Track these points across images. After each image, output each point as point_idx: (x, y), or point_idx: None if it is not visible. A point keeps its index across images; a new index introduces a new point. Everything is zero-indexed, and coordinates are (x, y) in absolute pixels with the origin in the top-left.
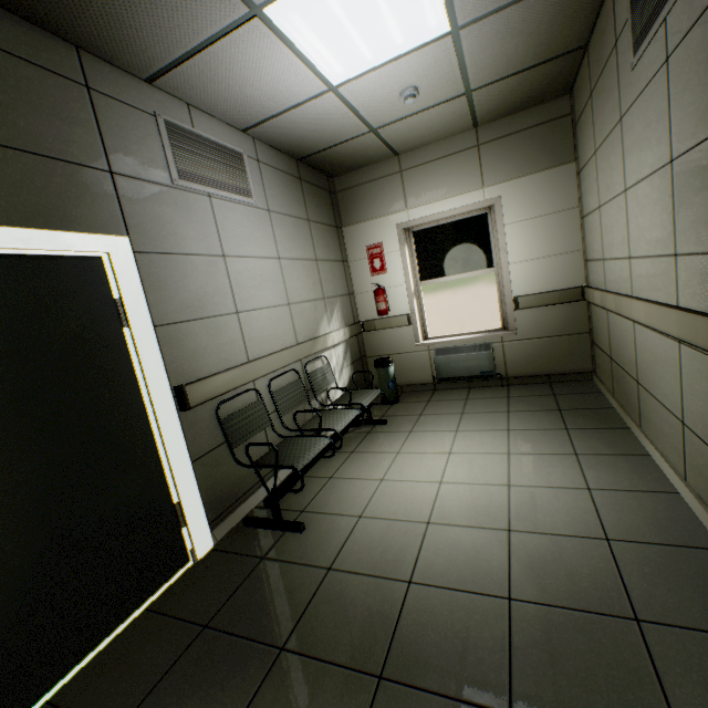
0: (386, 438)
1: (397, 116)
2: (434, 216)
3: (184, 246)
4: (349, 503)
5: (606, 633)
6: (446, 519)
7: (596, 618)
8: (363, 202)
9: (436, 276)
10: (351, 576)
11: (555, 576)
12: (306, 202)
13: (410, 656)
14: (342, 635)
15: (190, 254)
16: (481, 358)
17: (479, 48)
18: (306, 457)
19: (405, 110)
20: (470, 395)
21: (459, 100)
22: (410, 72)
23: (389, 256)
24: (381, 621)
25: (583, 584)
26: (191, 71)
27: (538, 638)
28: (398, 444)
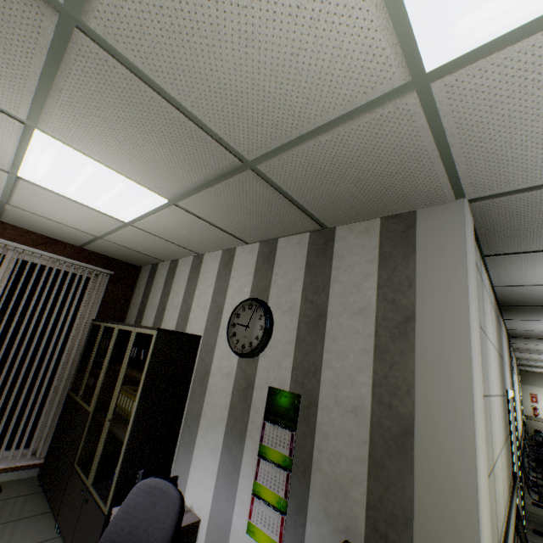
0: None
1: None
2: None
3: None
4: None
5: None
6: None
7: None
8: (530, 380)
9: None
10: None
11: None
12: None
13: None
14: None
15: None
16: None
17: None
18: None
19: None
20: None
21: None
22: None
23: (539, 399)
24: None
25: None
26: (527, 367)
27: None
28: None
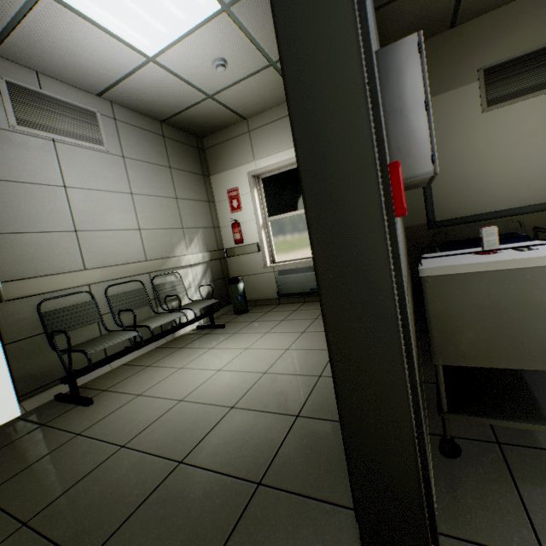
0: (213, 338)
1: (224, 84)
2: (273, 165)
3: (18, 175)
4: (141, 385)
5: (225, 494)
6: (196, 398)
7: (229, 481)
8: (224, 156)
9: (279, 212)
10: (87, 441)
11: (231, 445)
12: (170, 154)
13: (63, 507)
14: (33, 487)
15: (25, 183)
16: (311, 278)
17: (257, 23)
18: (104, 344)
19: (227, 79)
20: (300, 307)
21: (269, 70)
22: (210, 45)
23: (244, 197)
24: (72, 477)
25: (246, 452)
26: (21, 42)
27: (169, 496)
28: (218, 342)
